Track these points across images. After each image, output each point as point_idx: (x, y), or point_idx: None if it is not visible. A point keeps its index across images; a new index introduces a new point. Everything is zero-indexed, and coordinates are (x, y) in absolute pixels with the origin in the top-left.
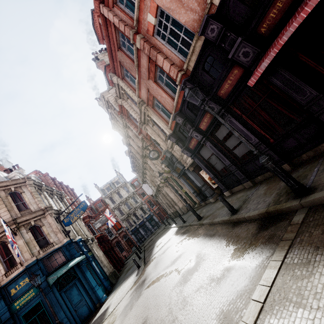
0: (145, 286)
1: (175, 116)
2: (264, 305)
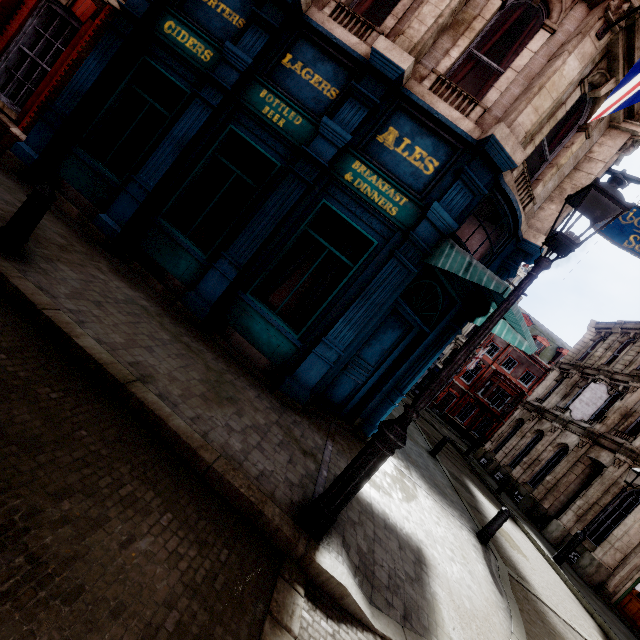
0: None
1: None
2: None
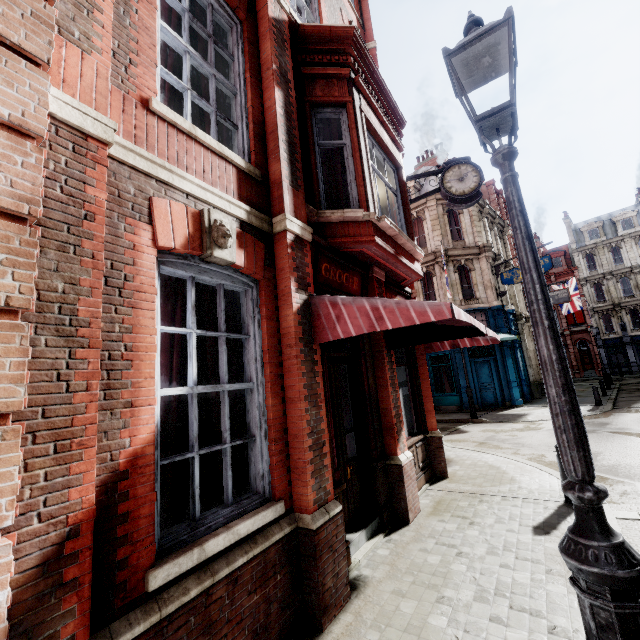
0: (606, 429)
1: None
2: None
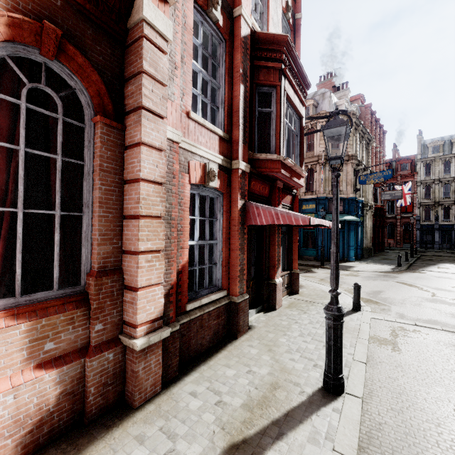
0: (394, 280)
1: None
2: None
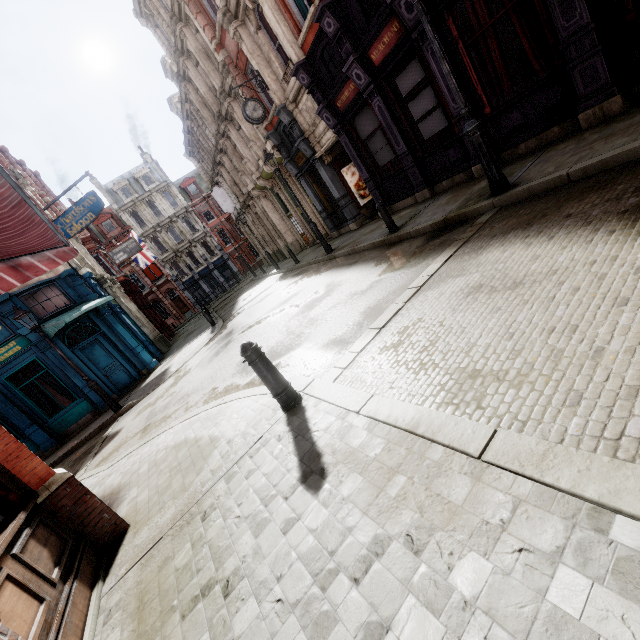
0: (236, 334)
1: (322, 11)
2: (421, 288)
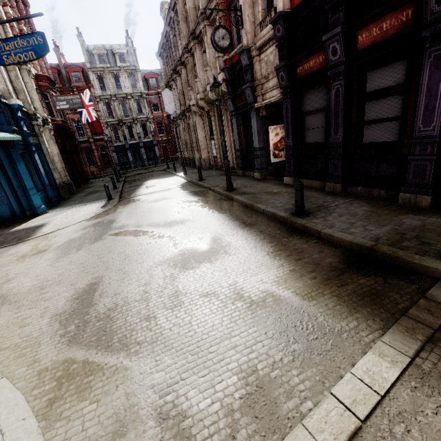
0: (112, 231)
1: None
2: (363, 427)
